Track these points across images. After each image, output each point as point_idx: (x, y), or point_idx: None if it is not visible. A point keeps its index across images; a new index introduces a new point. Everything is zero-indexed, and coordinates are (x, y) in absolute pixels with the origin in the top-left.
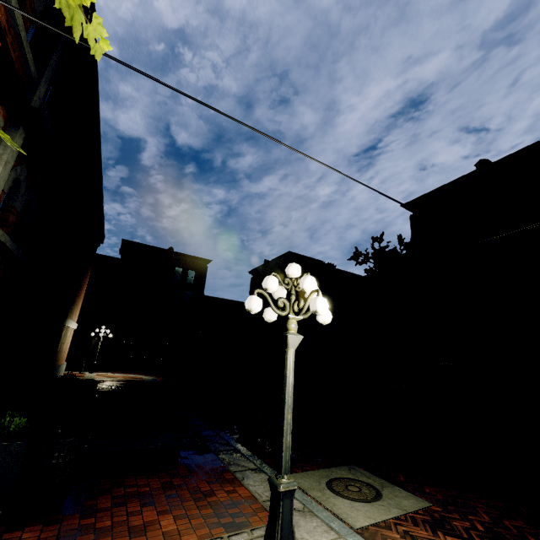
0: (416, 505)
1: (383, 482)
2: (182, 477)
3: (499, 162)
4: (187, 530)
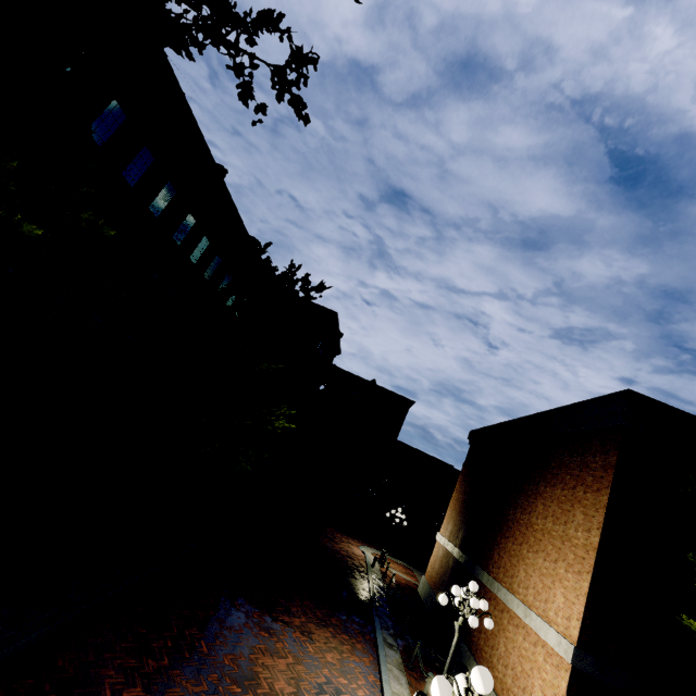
0: None
1: None
2: None
3: None
4: None
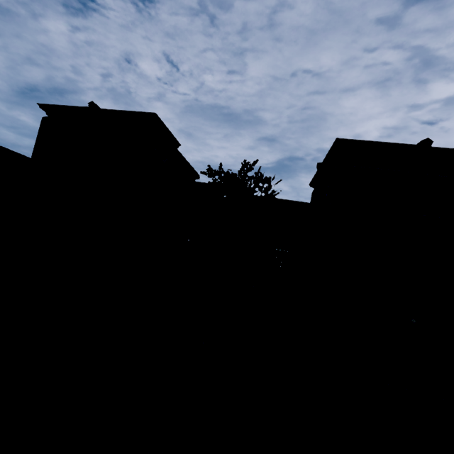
0: None
1: None
2: None
3: (436, 149)
4: None
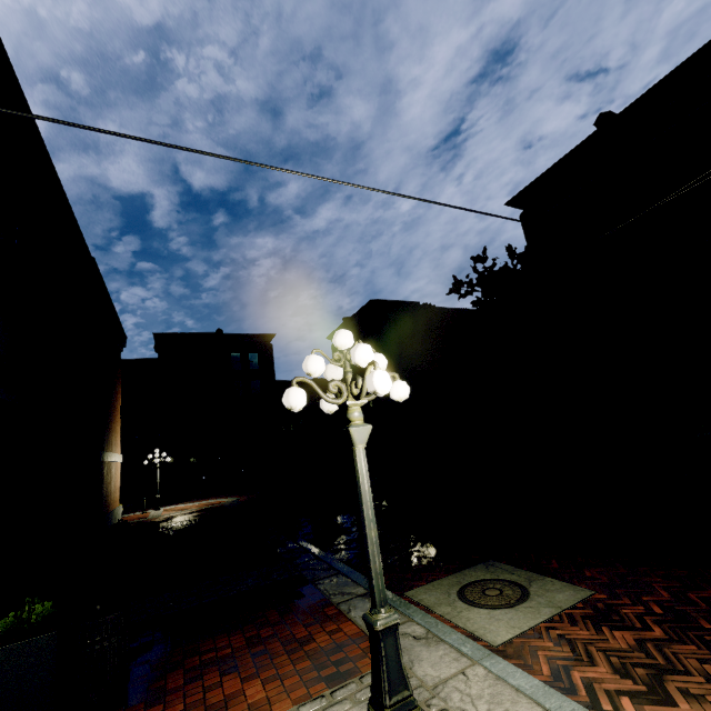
0: (573, 598)
1: (531, 575)
2: (273, 626)
3: (627, 111)
4: (280, 695)
